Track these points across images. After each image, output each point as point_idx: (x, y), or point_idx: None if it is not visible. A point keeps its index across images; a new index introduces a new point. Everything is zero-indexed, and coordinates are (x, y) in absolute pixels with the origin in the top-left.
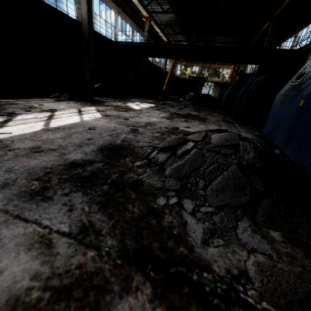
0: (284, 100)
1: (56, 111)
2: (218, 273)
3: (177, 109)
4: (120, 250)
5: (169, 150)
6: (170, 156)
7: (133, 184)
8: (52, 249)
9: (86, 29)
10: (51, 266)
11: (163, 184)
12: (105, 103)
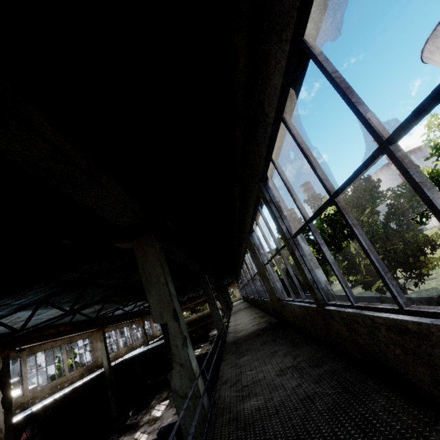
0: None
1: None
2: None
3: None
4: None
5: None
6: None
7: None
8: None
9: (108, 373)
10: None
11: None
12: (139, 423)
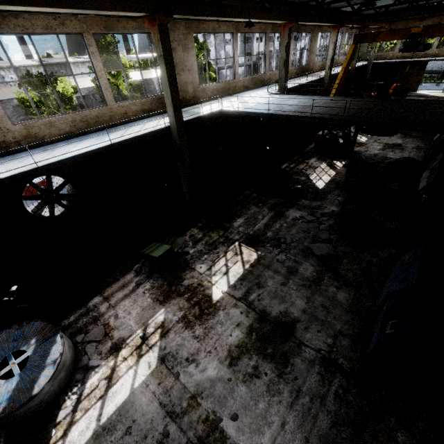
0: None
1: (122, 345)
2: None
3: (282, 276)
4: None
5: None
6: None
7: None
8: None
9: (176, 135)
10: None
11: None
12: (186, 273)
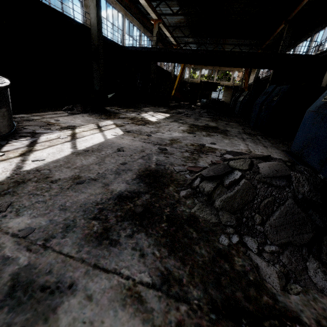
0: (317, 117)
1: (75, 127)
2: (309, 325)
3: (193, 119)
4: (209, 303)
5: (214, 179)
6: (217, 186)
7: (189, 220)
8: (145, 304)
9: (95, 35)
10: (152, 324)
11: (217, 218)
12: (119, 114)
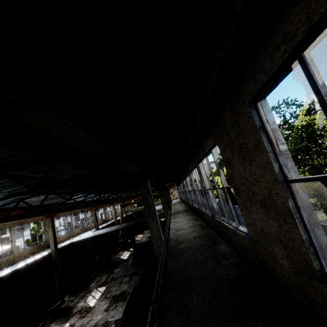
0: None
1: None
2: None
3: (118, 285)
4: None
5: None
6: None
7: None
8: None
9: (54, 255)
10: None
11: None
12: (73, 309)
